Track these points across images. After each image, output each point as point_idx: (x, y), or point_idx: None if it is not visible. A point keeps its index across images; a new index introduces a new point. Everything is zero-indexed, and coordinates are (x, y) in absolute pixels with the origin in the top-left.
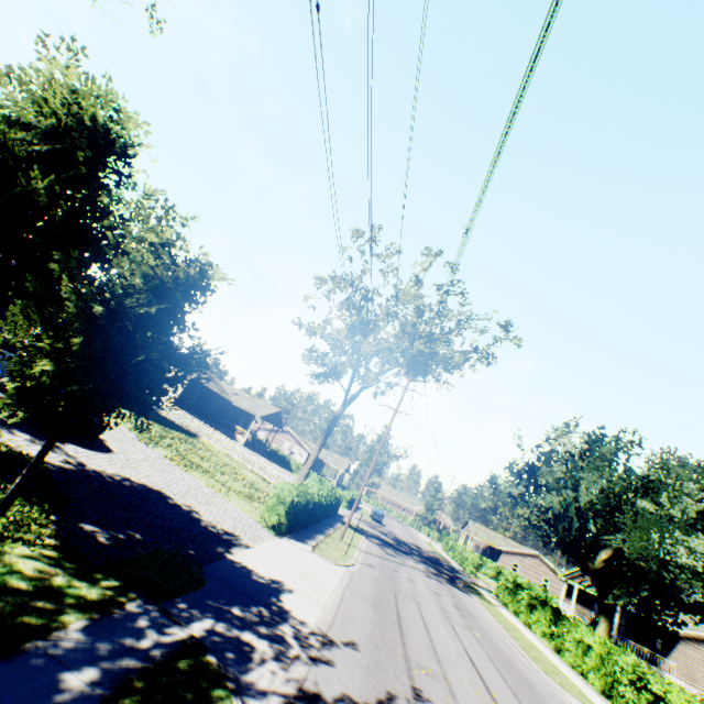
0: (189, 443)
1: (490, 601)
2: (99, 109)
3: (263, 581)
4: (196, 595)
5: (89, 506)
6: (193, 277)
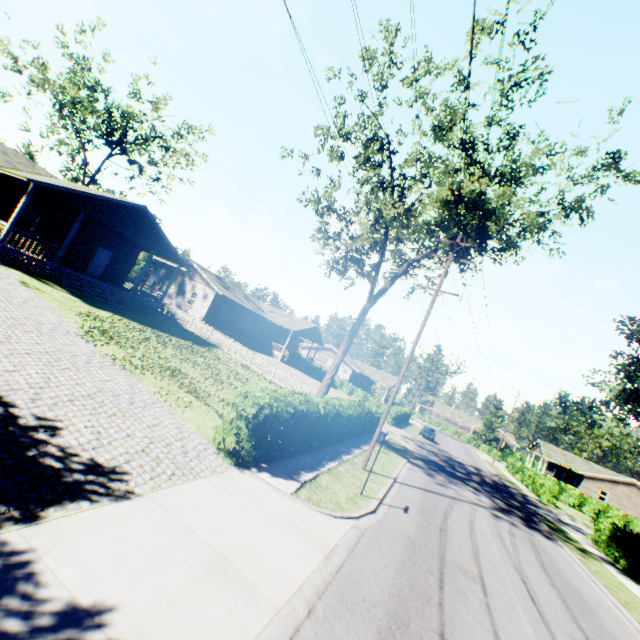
0: (188, 350)
1: (590, 554)
2: None
3: (10, 628)
4: None
5: None
6: None
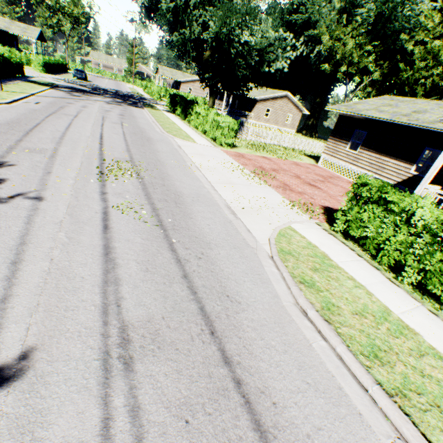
0: None
1: (159, 110)
2: None
3: None
4: None
5: None
6: None
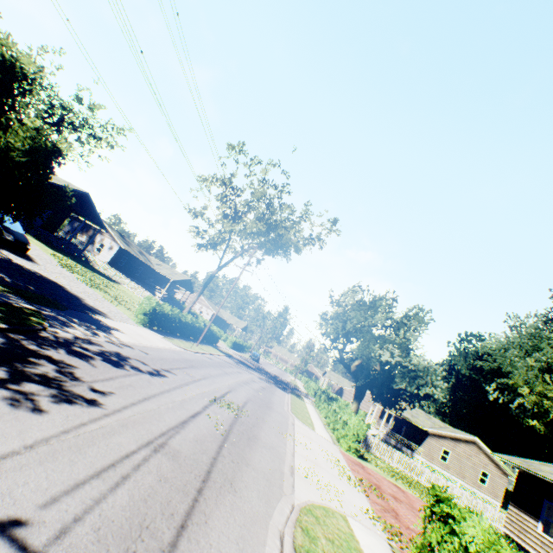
0: (106, 282)
1: (303, 400)
2: (5, 51)
3: (106, 325)
4: (54, 309)
5: (6, 270)
6: (51, 147)
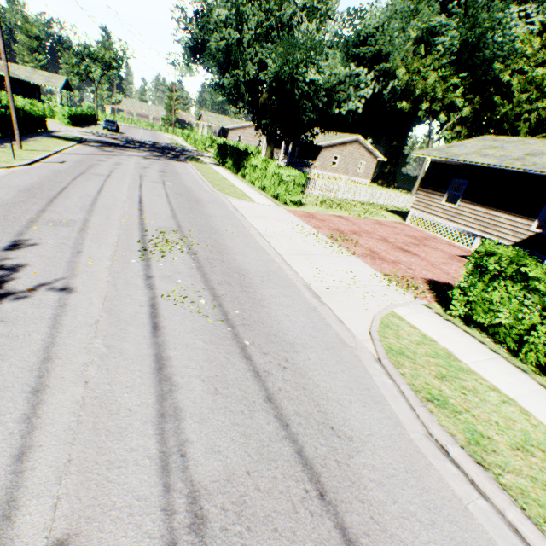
0: None
1: (205, 163)
2: None
3: None
4: None
5: None
6: None
